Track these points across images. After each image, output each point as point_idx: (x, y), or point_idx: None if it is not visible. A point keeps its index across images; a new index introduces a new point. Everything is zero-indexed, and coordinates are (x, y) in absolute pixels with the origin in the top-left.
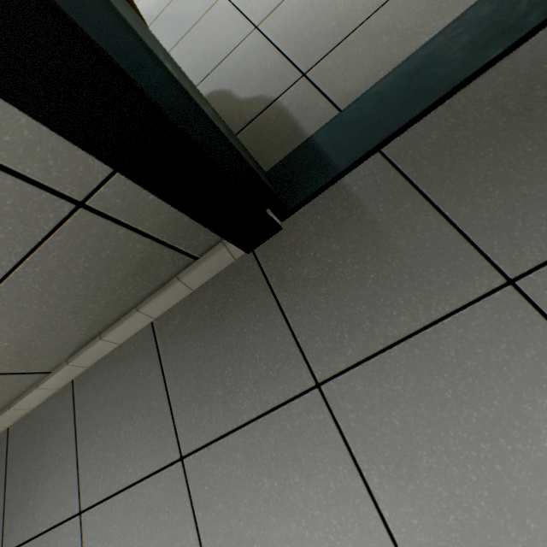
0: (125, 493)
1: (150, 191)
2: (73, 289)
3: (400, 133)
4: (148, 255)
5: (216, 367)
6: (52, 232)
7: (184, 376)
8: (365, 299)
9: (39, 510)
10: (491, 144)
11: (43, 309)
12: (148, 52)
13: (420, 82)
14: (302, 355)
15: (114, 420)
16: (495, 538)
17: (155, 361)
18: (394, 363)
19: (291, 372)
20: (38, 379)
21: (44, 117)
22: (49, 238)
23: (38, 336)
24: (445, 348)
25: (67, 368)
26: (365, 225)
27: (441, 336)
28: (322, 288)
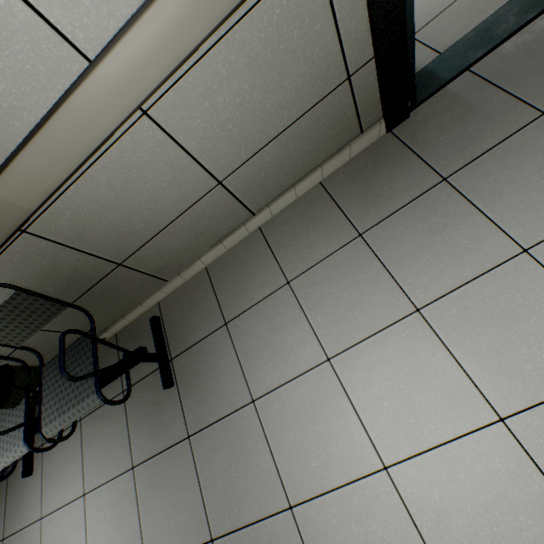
0: (321, 263)
1: (379, 73)
2: (310, 138)
3: (480, 60)
4: (347, 122)
5: (375, 190)
6: (330, 92)
7: (352, 200)
8: (467, 138)
9: (252, 294)
10: (531, 59)
11: (291, 150)
12: (412, 3)
13: (491, 33)
14: (433, 170)
15: (302, 235)
16: (541, 205)
17: (327, 199)
18: (487, 159)
19: (426, 179)
20: (247, 219)
21: (375, 26)
22: (327, 96)
23: (275, 174)
24: (513, 146)
25: (266, 212)
26: (463, 105)
27: (511, 142)
28: (440, 139)
